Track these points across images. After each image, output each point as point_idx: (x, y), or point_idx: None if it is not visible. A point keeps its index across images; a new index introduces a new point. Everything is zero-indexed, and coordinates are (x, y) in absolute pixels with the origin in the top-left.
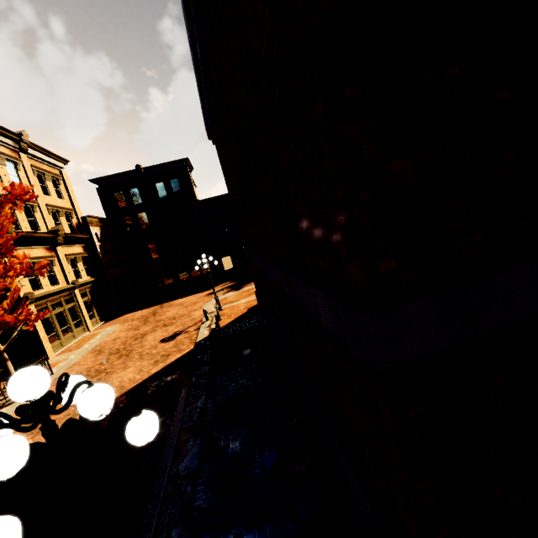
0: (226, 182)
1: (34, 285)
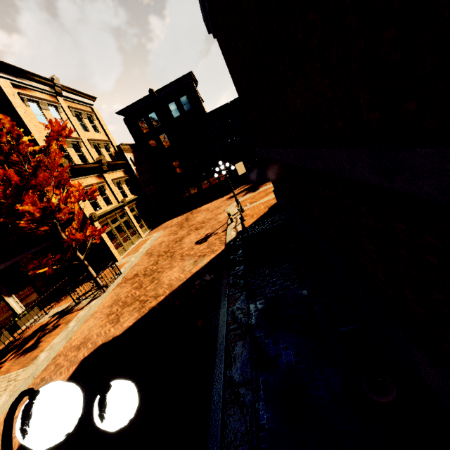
0: (233, 79)
1: (95, 207)
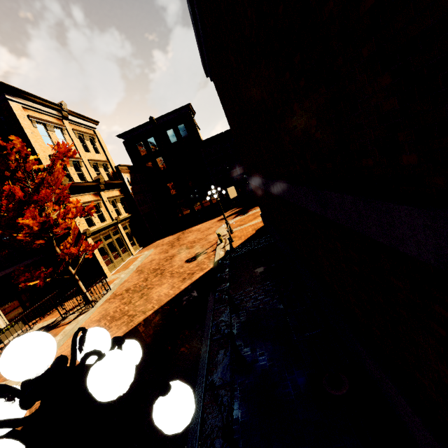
0: (226, 116)
1: (89, 223)
